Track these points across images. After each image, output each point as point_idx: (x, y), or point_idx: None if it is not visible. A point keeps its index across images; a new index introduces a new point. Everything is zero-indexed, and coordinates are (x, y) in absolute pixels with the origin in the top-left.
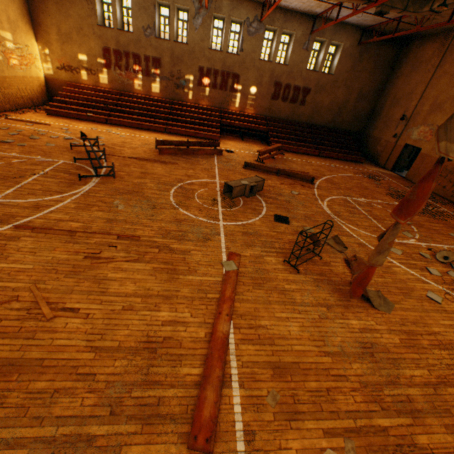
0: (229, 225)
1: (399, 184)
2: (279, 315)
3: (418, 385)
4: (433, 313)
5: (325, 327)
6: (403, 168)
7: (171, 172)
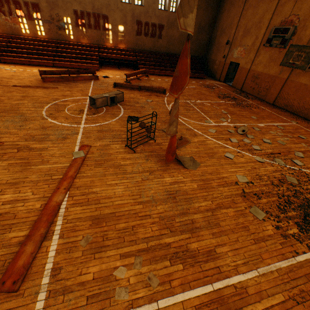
0: (88, 126)
1: (226, 90)
2: (110, 183)
3: (202, 212)
4: (225, 166)
5: (144, 185)
6: (231, 80)
7: (50, 94)
